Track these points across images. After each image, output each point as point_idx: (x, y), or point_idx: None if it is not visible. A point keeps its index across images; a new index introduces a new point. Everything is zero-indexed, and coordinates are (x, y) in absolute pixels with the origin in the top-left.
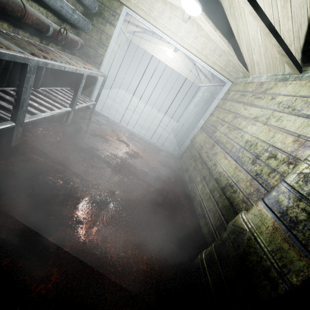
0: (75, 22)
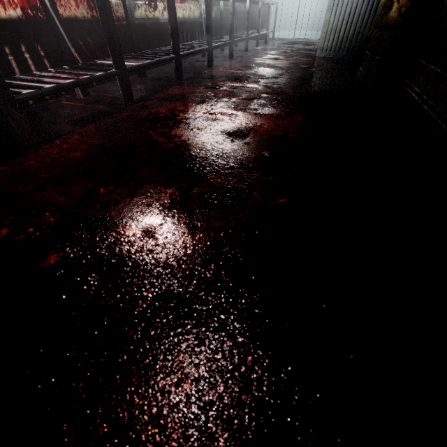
0: None
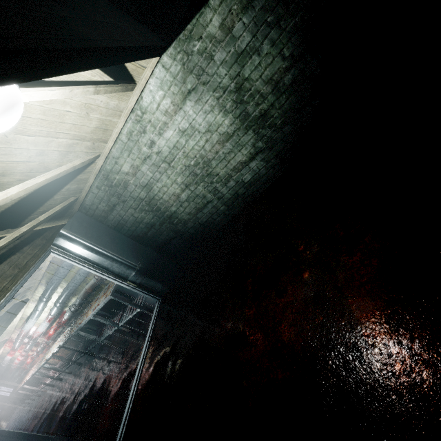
0: None
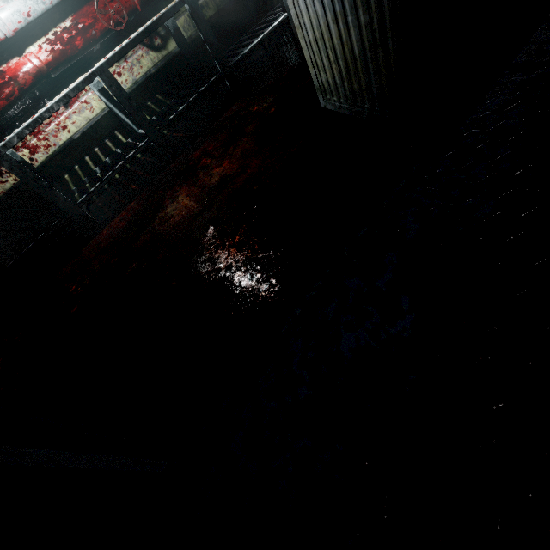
0: None
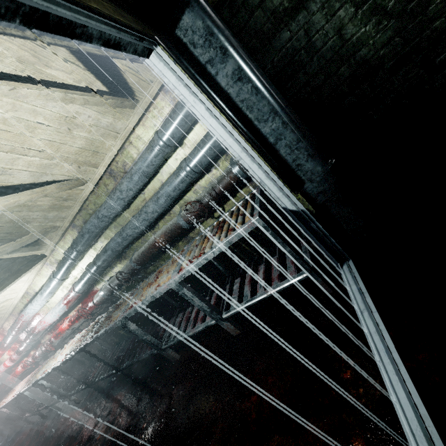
0: (198, 170)
